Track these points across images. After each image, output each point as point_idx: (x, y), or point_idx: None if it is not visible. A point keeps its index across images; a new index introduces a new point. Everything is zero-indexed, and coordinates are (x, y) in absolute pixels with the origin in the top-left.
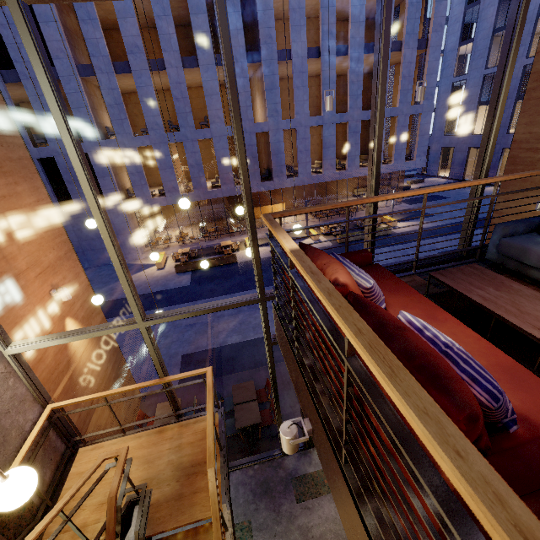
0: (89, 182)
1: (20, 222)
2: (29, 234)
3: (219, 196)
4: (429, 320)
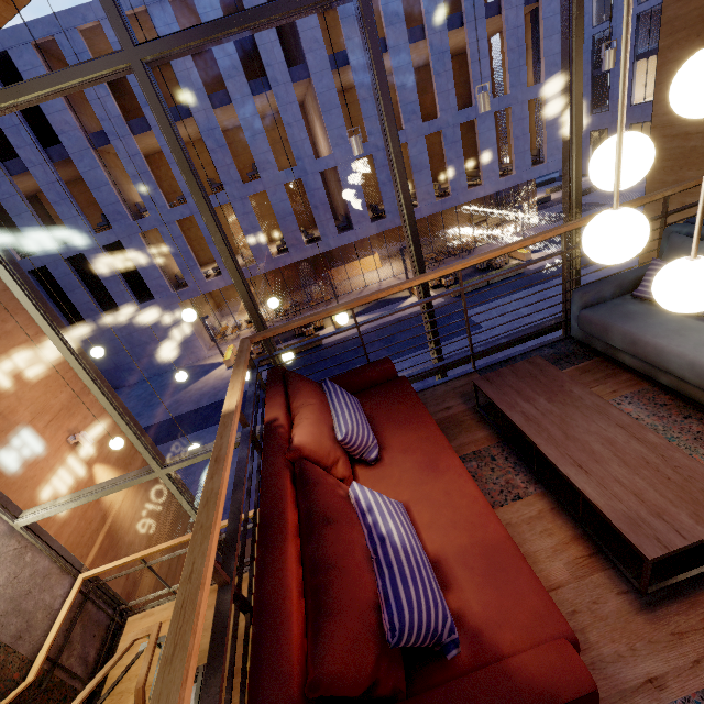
0: (50, 325)
1: (16, 366)
2: (30, 377)
3: (288, 262)
4: (426, 471)
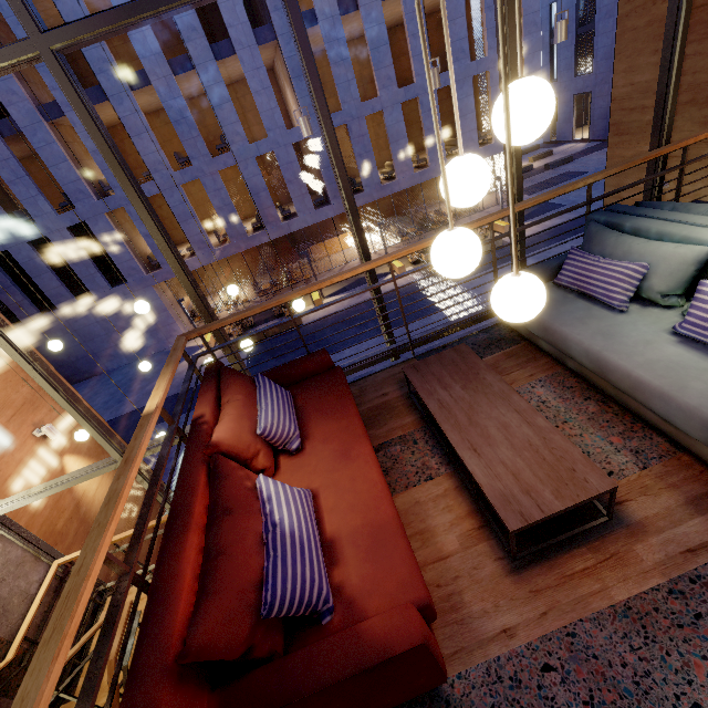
0: None
1: None
2: None
3: (265, 240)
4: (339, 459)
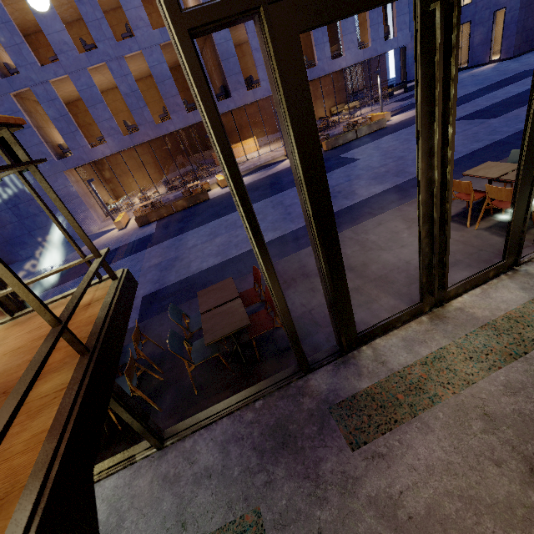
0: None
1: None
2: None
3: (172, 129)
4: None
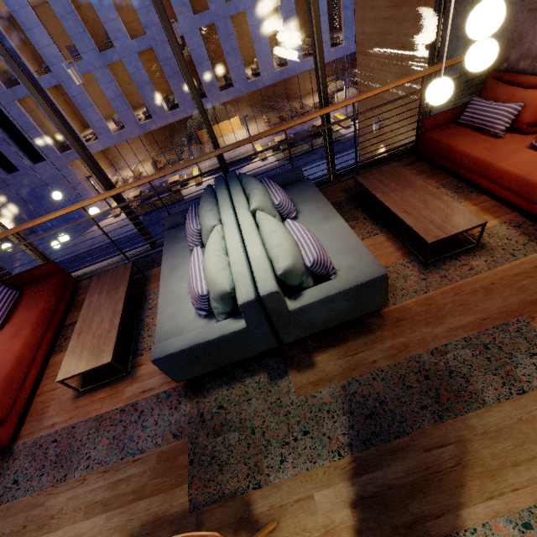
0: None
1: None
2: None
3: (154, 127)
4: (11, 337)
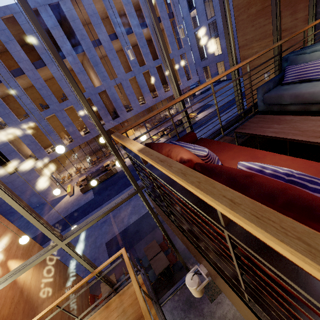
0: None
1: None
2: None
3: (91, 137)
4: (253, 160)
